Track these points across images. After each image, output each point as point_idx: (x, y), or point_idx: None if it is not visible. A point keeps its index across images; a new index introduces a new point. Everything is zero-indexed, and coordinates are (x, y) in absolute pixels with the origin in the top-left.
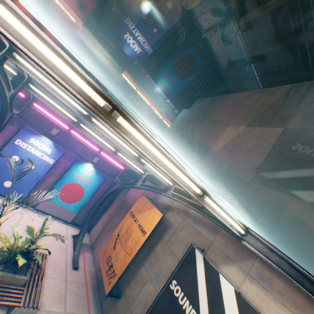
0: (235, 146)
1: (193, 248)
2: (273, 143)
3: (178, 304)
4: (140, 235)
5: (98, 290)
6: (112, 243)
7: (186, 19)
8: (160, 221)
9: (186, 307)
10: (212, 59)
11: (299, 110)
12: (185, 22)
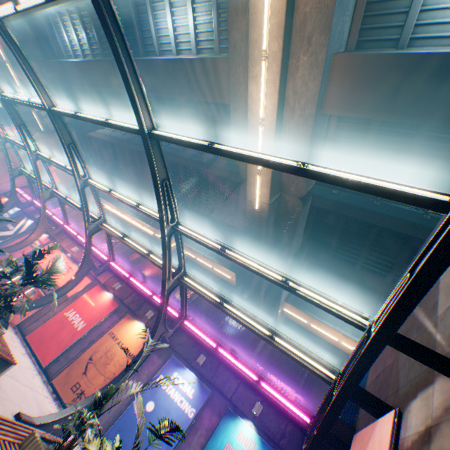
0: None
1: None
2: None
3: None
4: None
5: None
6: None
7: (314, 211)
8: (393, 425)
9: None
10: (362, 223)
11: None
12: (314, 214)
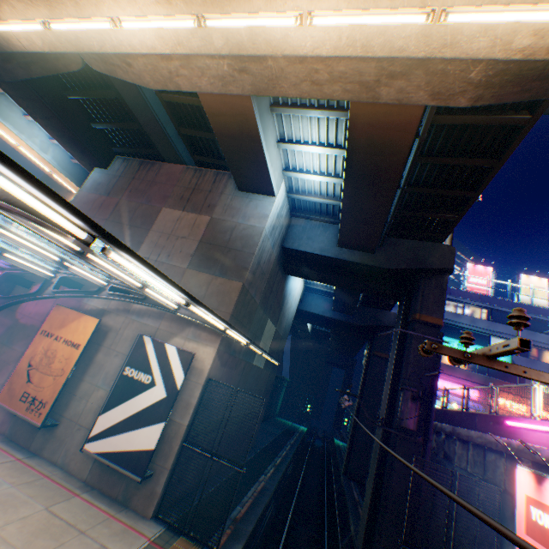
0: (173, 234)
1: (142, 336)
2: (204, 232)
3: (136, 380)
4: (73, 350)
5: (15, 442)
6: (23, 378)
7: None
8: (98, 327)
9: (143, 378)
10: (134, 116)
11: (222, 200)
12: None
